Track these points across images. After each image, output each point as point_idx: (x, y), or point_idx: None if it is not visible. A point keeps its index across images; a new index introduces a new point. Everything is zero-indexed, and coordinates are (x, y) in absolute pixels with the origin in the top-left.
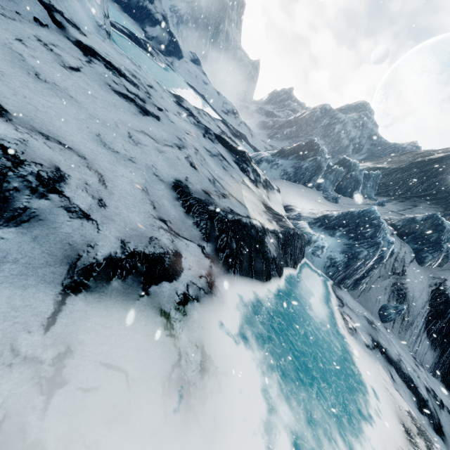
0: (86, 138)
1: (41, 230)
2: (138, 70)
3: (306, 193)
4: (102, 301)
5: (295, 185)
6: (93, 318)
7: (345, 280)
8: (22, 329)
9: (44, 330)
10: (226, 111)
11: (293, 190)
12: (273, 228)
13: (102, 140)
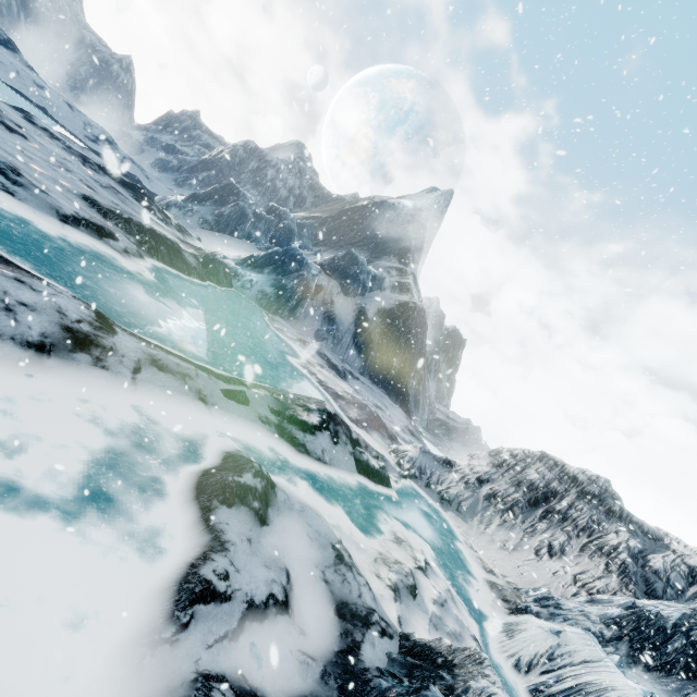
0: None
1: (31, 192)
2: None
3: (234, 243)
4: (81, 233)
5: (220, 235)
6: (81, 237)
7: (280, 310)
8: (55, 226)
9: (64, 230)
10: (94, 138)
11: (218, 240)
12: (192, 252)
13: (6, 151)
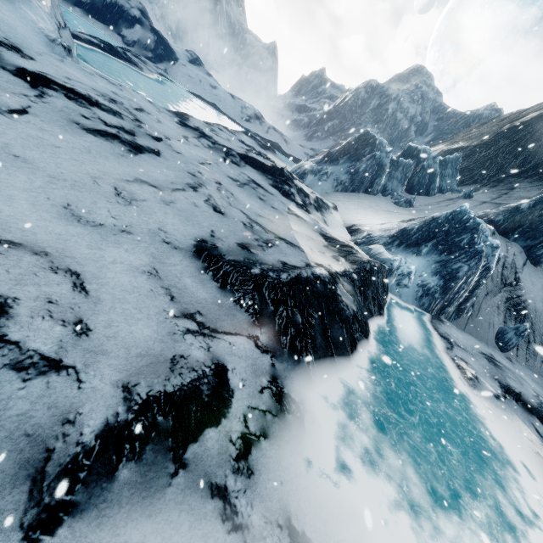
0: (46, 218)
1: None
2: (118, 91)
3: (370, 202)
4: (105, 522)
5: (355, 195)
6: None
7: (445, 308)
8: None
9: None
10: (248, 117)
11: (353, 202)
12: (343, 269)
13: (74, 213)
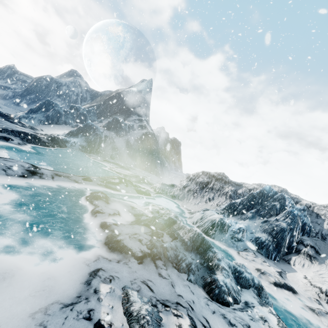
0: None
1: None
2: None
3: (59, 127)
4: None
5: (51, 125)
6: (0, 143)
7: (91, 151)
8: None
9: None
10: None
11: (51, 128)
12: (43, 137)
13: None
